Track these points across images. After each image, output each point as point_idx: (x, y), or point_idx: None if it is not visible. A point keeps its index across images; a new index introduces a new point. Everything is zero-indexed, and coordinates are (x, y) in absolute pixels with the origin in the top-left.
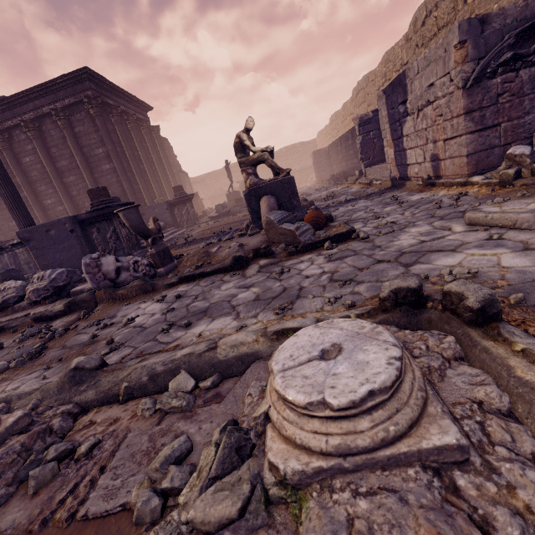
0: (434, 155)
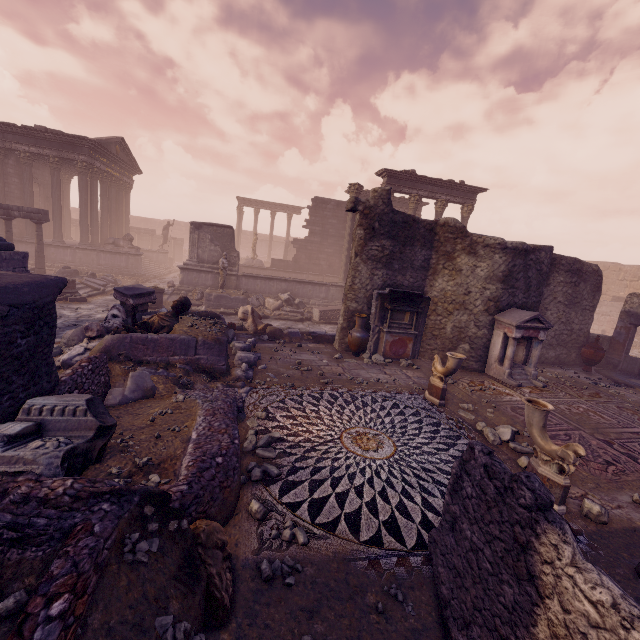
0: (604, 330)
